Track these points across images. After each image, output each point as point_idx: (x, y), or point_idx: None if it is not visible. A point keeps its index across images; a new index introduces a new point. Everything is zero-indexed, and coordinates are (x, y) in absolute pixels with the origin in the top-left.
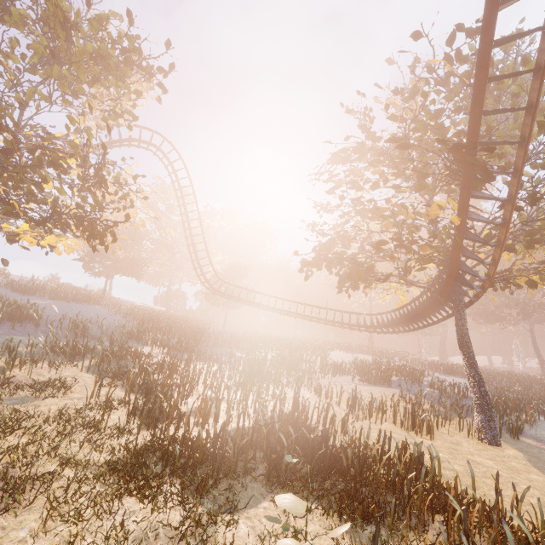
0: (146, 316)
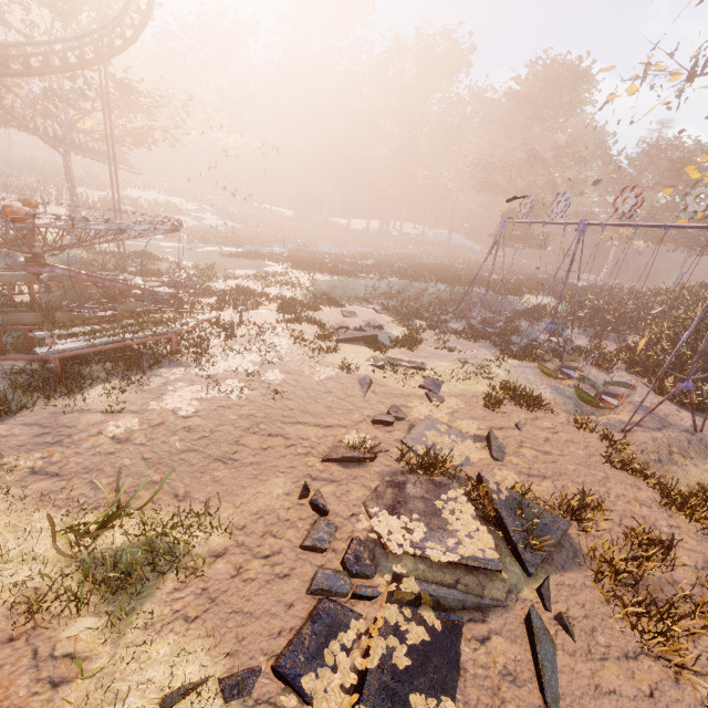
0: None
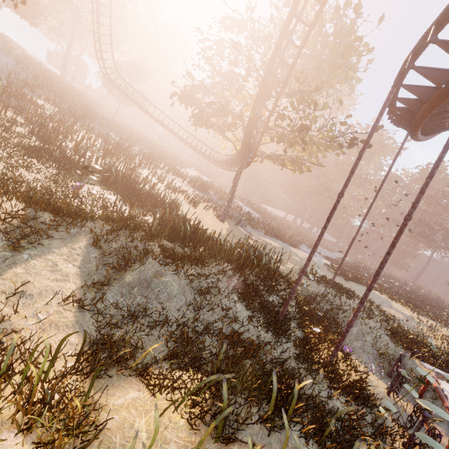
0: (39, 72)
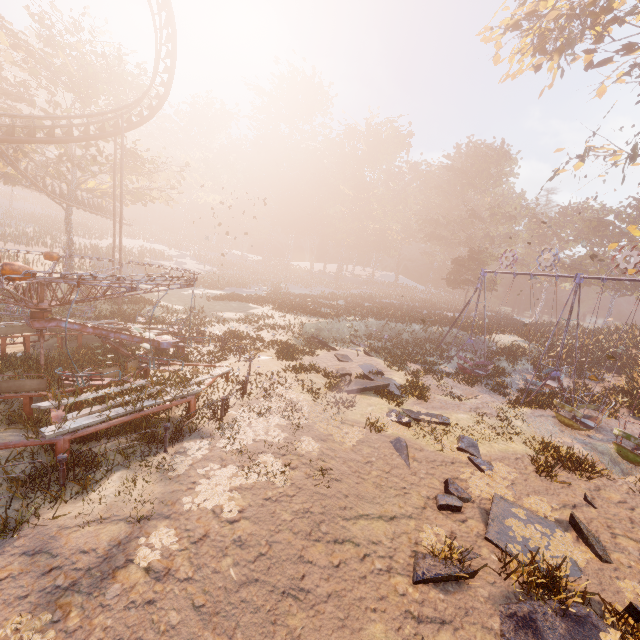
0: None
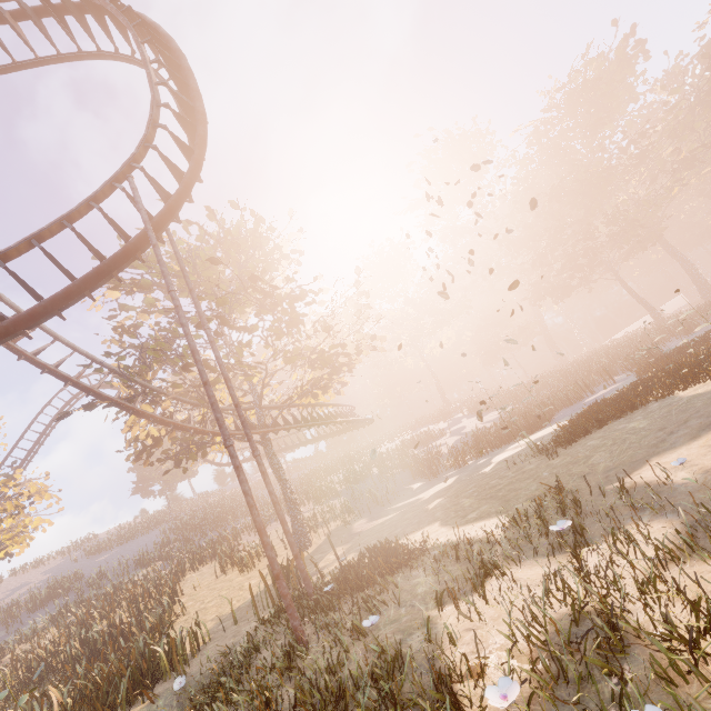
0: (182, 523)
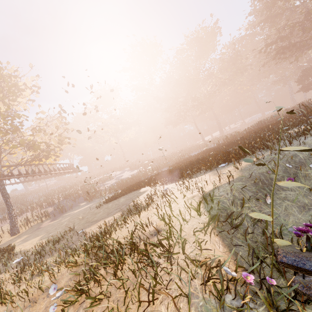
0: None
